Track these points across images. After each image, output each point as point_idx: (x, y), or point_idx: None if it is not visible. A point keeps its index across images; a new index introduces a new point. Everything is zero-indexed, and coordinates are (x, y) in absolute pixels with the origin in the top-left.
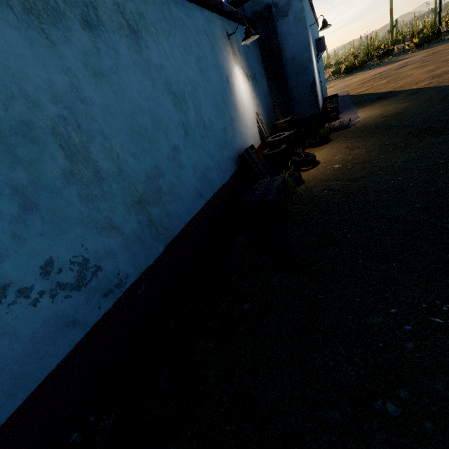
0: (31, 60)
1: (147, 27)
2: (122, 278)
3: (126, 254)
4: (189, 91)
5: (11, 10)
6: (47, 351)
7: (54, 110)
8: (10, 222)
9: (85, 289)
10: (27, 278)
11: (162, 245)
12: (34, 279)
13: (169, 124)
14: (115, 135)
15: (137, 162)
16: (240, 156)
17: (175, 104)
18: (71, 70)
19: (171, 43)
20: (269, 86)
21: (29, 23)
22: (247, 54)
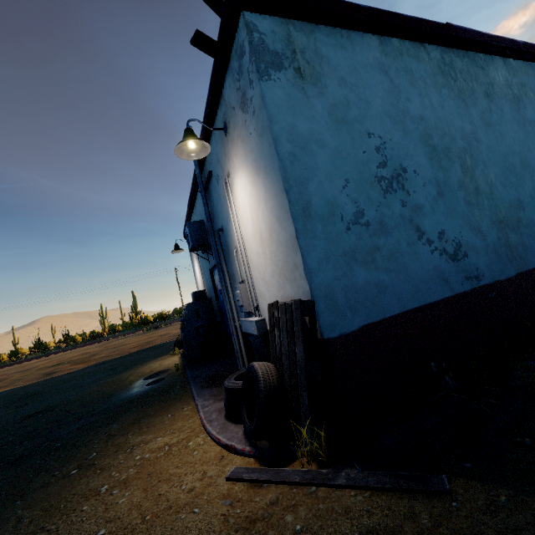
0: (455, 116)
1: (526, 93)
2: (479, 274)
3: (485, 257)
4: None
5: (452, 91)
6: (431, 287)
7: (461, 144)
8: (431, 199)
9: (456, 263)
10: (432, 234)
11: (514, 270)
12: (434, 237)
13: (534, 168)
14: (491, 166)
15: (504, 191)
16: None
17: None
18: (473, 122)
19: None
20: None
21: (458, 97)
22: None
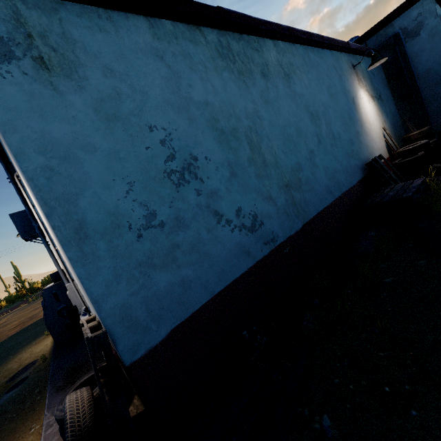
0: (238, 97)
1: (294, 71)
2: (274, 236)
3: (277, 220)
4: (322, 111)
5: (233, 74)
6: (235, 264)
7: (246, 123)
8: (225, 181)
9: (254, 234)
10: (230, 214)
11: (300, 223)
12: (233, 216)
13: (307, 134)
14: (274, 139)
15: (286, 158)
16: (367, 164)
17: (311, 120)
18: (255, 101)
19: (309, 79)
20: (397, 104)
21: (239, 79)
22: (371, 79)
